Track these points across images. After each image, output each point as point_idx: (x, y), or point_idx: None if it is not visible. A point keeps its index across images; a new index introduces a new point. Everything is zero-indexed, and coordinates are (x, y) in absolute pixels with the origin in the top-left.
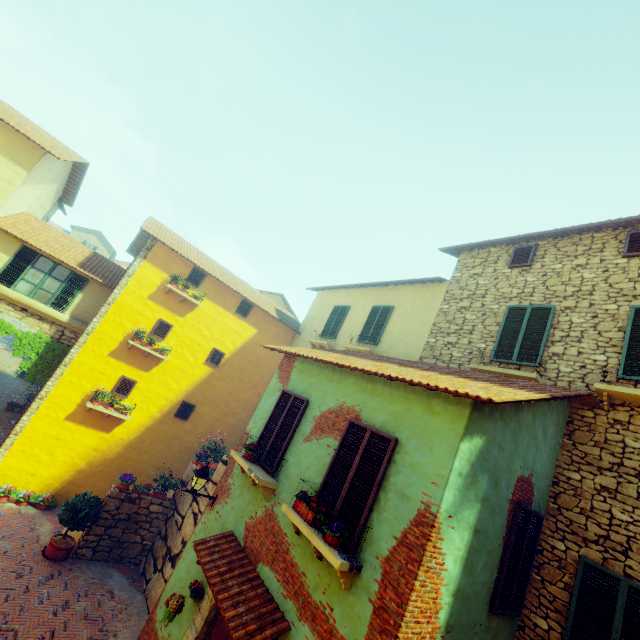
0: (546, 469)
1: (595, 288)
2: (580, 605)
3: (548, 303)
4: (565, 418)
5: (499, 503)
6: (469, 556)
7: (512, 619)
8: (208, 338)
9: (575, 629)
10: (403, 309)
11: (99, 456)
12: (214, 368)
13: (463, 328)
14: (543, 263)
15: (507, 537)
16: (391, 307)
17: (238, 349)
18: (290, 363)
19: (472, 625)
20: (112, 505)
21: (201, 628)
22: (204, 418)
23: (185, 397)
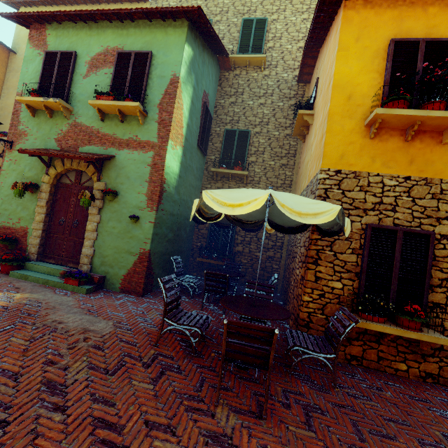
0: (213, 98)
1: (229, 9)
2: (225, 144)
3: (209, 18)
4: (218, 77)
5: (199, 96)
6: (191, 112)
7: (204, 158)
8: None
9: (224, 152)
10: None
11: None
12: None
13: None
14: None
15: (202, 117)
16: None
17: None
18: (41, 33)
19: (193, 147)
20: None
21: (48, 197)
22: None
23: None
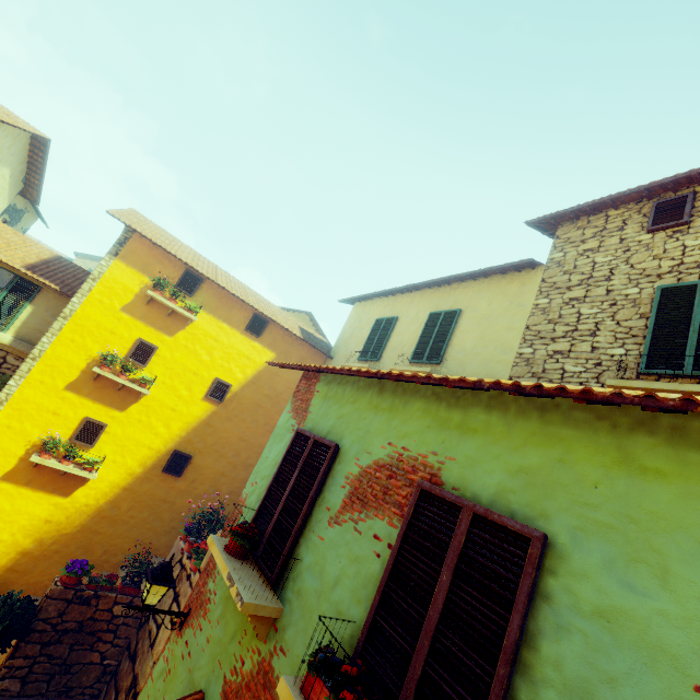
0: None
1: None
2: None
3: None
4: None
5: None
6: None
7: None
8: (208, 365)
9: None
10: (475, 312)
11: (53, 530)
12: (217, 405)
13: (578, 328)
14: None
15: None
16: (457, 311)
17: (250, 379)
18: (310, 386)
19: None
20: (52, 610)
21: None
22: (205, 473)
23: (177, 445)
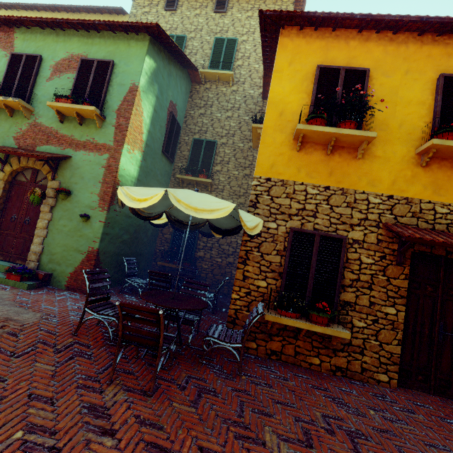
0: (182, 108)
1: (203, 28)
2: (192, 153)
3: (184, 34)
4: (189, 89)
5: (164, 106)
6: (153, 120)
7: (171, 165)
8: None
9: (191, 160)
10: None
11: None
12: None
13: None
14: (182, 10)
15: (167, 125)
16: None
17: None
18: (9, 35)
19: (156, 153)
20: None
21: (2, 193)
22: None
23: None
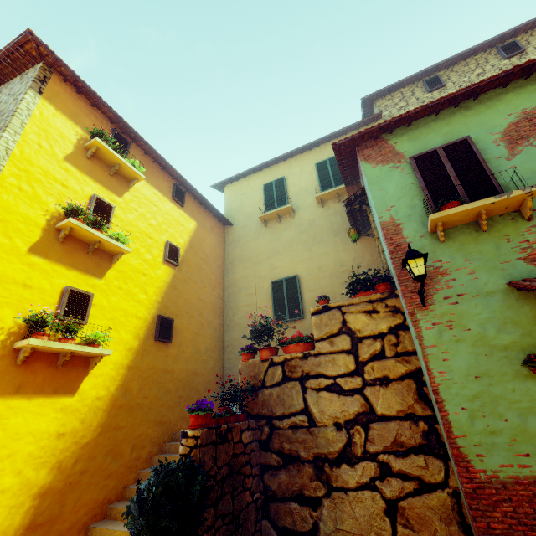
0: None
1: None
2: None
3: None
4: None
5: None
6: None
7: None
8: (156, 229)
9: None
10: None
11: (70, 445)
12: (174, 268)
13: None
14: (453, 81)
15: None
16: None
17: (188, 244)
18: (381, 146)
19: None
20: (207, 460)
21: None
22: (185, 335)
23: (157, 311)
